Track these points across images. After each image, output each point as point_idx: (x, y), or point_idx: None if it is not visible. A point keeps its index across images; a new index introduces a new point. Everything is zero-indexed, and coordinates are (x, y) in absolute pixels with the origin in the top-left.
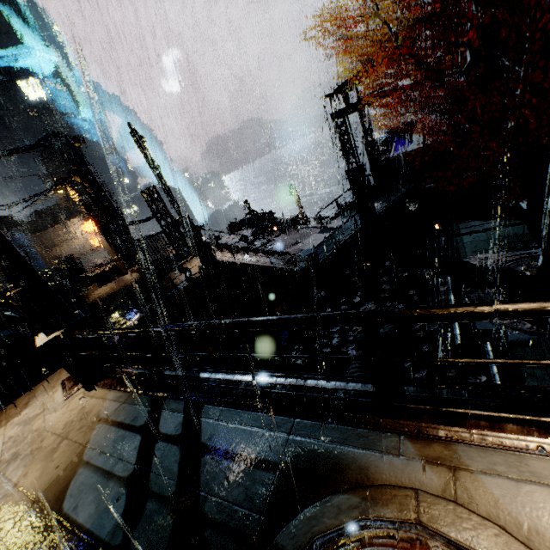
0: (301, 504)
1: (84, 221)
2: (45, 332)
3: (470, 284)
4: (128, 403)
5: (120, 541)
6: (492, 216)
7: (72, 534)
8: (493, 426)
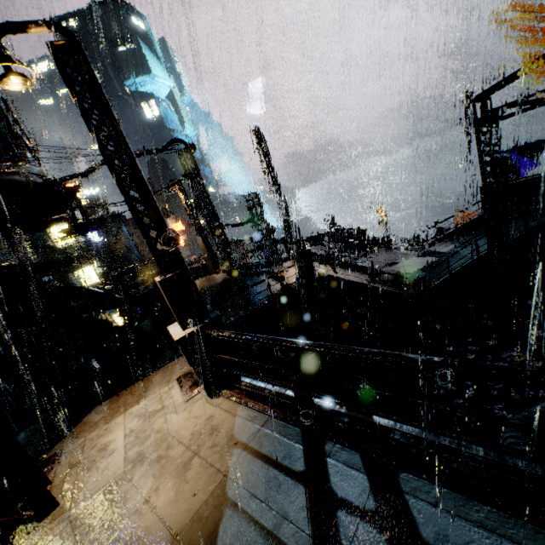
0: None
1: (177, 222)
2: (182, 324)
3: None
4: (269, 430)
5: None
6: None
7: None
8: None
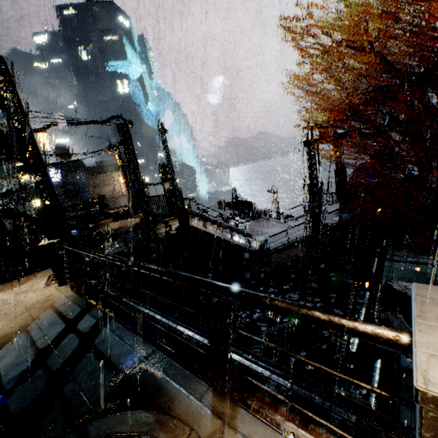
0: (118, 408)
1: None
2: (48, 237)
3: (385, 305)
4: (73, 301)
5: (10, 387)
6: (429, 252)
7: None
8: (272, 404)
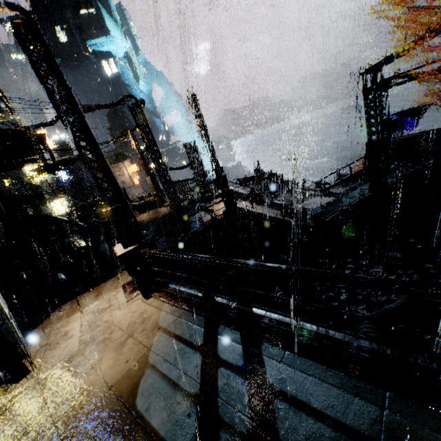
0: None
1: (132, 164)
2: (123, 244)
3: None
4: (183, 319)
5: None
6: None
7: (148, 437)
8: None
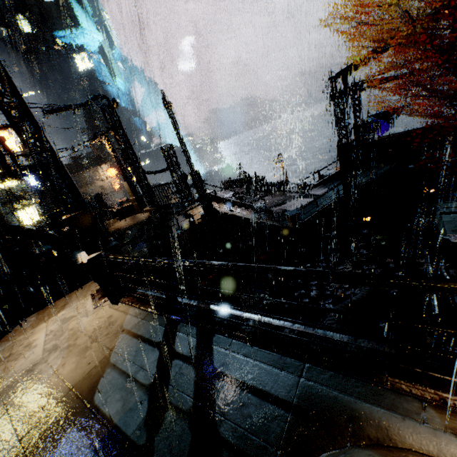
0: (318, 449)
1: (110, 167)
2: (87, 251)
3: (449, 260)
4: (147, 320)
5: (144, 442)
6: None
7: (102, 425)
8: None
